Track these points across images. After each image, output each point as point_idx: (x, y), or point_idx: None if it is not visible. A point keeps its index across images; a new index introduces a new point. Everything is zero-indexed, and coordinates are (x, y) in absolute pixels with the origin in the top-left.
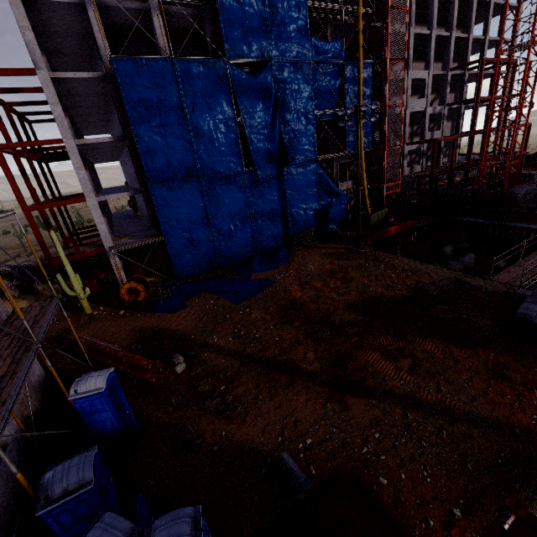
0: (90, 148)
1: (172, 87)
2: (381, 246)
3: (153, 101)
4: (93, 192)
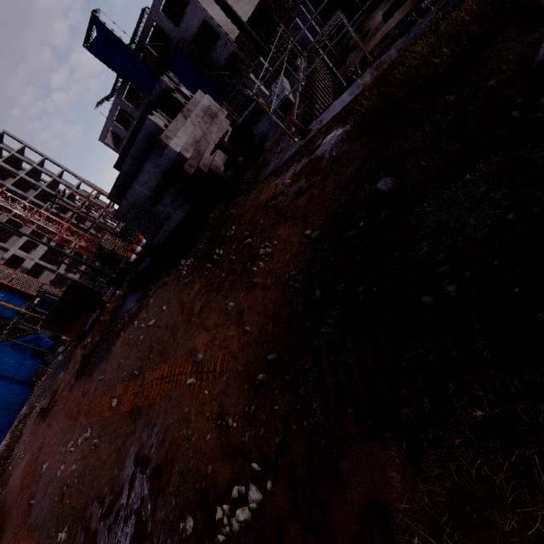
0: None
1: None
2: None
3: None
4: None
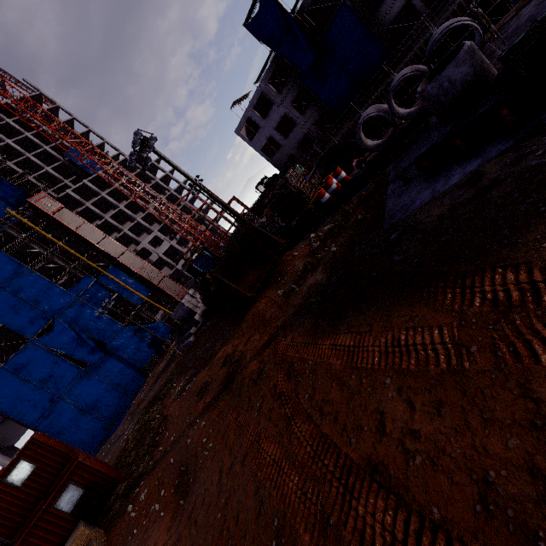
0: None
1: (11, 377)
2: None
3: (5, 391)
4: (6, 460)
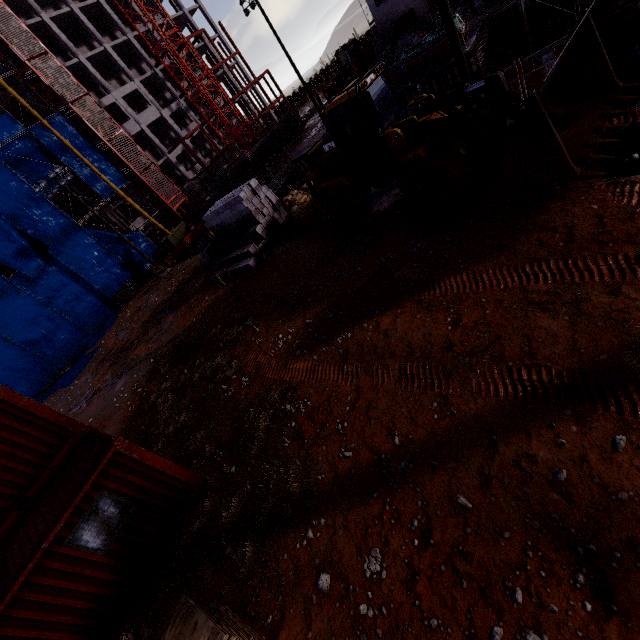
0: None
1: None
2: (185, 258)
3: None
4: None
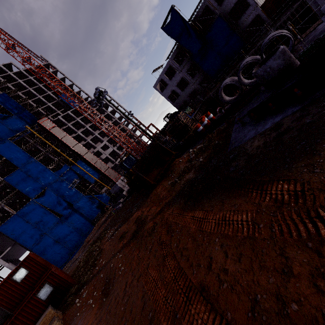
0: (7, 255)
1: (20, 219)
2: None
3: (16, 227)
4: (14, 267)
